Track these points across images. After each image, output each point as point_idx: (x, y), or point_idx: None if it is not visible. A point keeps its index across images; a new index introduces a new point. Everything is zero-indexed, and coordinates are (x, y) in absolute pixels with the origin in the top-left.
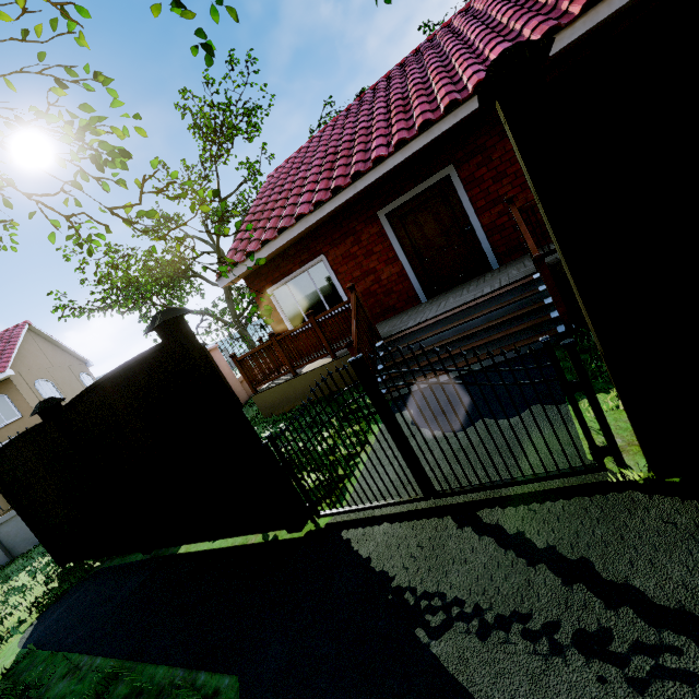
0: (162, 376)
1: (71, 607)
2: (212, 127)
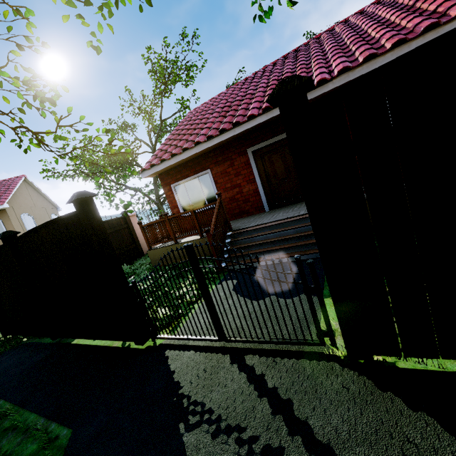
0: (74, 231)
1: (0, 364)
2: (163, 73)
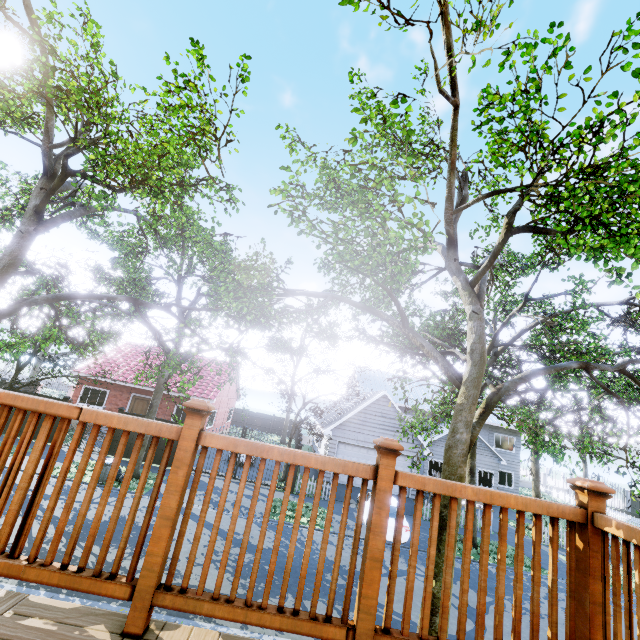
0: None
1: None
2: None
